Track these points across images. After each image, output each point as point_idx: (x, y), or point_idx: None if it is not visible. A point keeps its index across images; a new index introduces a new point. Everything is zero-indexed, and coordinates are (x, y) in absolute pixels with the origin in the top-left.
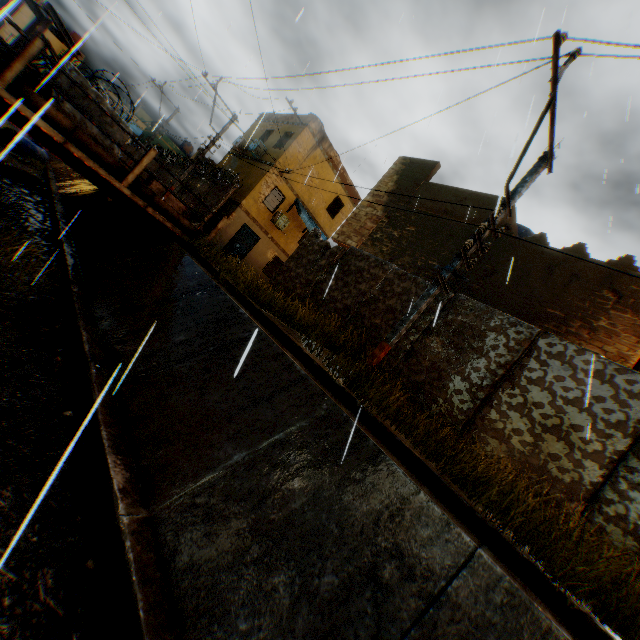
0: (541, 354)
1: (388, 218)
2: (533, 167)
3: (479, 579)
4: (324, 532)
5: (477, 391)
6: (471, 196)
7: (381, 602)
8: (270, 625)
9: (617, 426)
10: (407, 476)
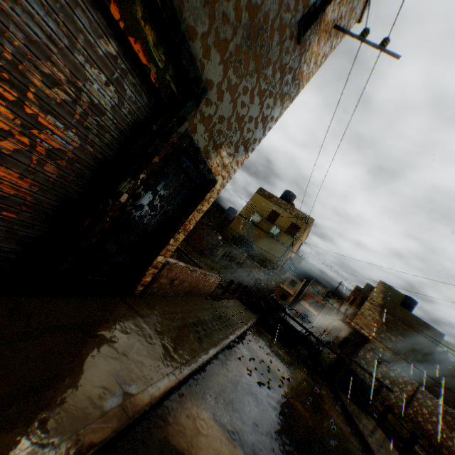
0: None
1: (385, 326)
2: None
3: None
4: None
5: None
6: (424, 325)
7: None
8: None
9: None
10: None
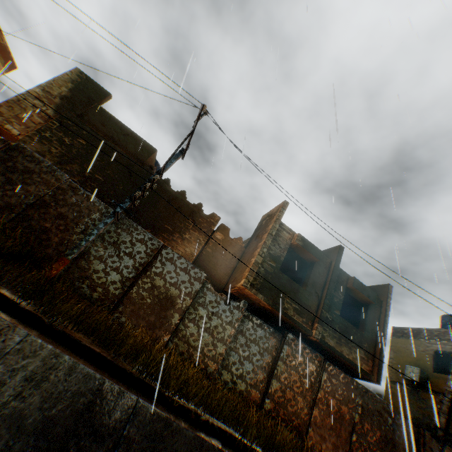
0: (163, 258)
1: (61, 122)
2: (177, 155)
3: (139, 416)
4: (34, 451)
5: (126, 281)
6: (132, 135)
7: None
8: None
9: (189, 294)
10: (97, 373)
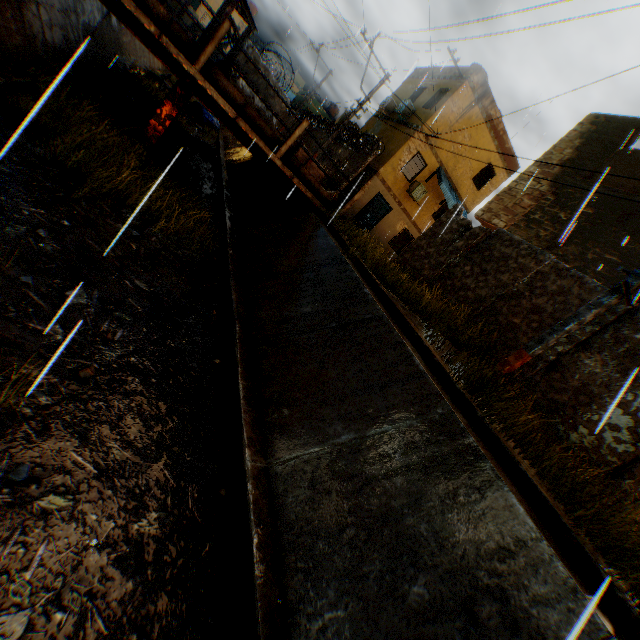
0: None
1: (554, 195)
2: None
3: None
4: (421, 541)
5: None
6: None
7: (473, 639)
8: (356, 607)
9: None
10: (527, 517)
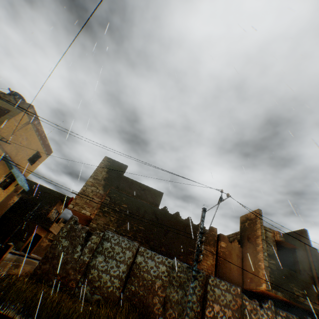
0: (211, 286)
1: (109, 197)
2: (203, 214)
3: None
4: None
5: (198, 314)
6: (147, 188)
7: None
8: None
9: (237, 310)
10: None
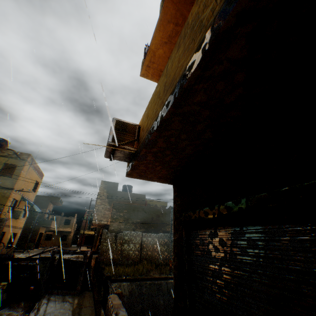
0: None
1: (115, 209)
2: (171, 210)
3: None
4: None
5: None
6: (135, 195)
7: None
8: None
9: None
10: None
